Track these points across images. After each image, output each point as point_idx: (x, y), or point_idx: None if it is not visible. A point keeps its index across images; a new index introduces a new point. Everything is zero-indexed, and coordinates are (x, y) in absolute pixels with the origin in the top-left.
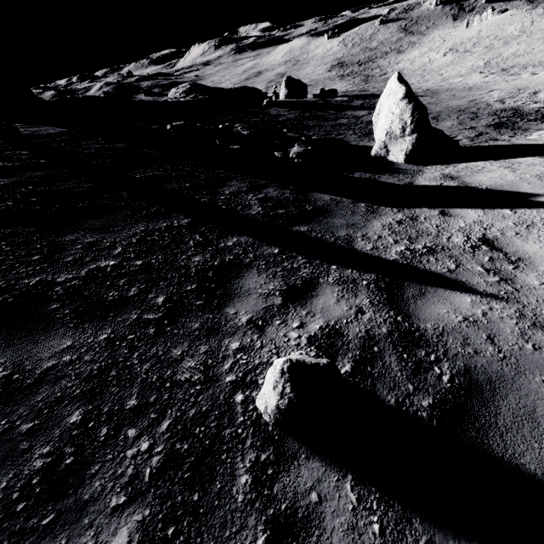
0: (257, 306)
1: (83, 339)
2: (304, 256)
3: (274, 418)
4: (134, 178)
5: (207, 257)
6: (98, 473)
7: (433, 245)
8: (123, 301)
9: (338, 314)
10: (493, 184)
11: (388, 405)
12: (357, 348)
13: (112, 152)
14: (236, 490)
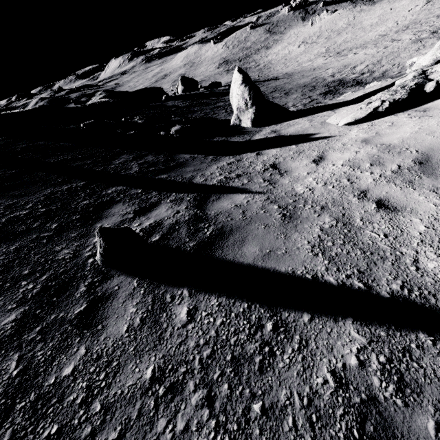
0: (117, 220)
1: (0, 250)
2: (157, 191)
3: (101, 261)
4: (49, 162)
5: (91, 201)
6: (2, 299)
7: (242, 172)
8: (29, 230)
9: (164, 216)
10: (294, 131)
11: (171, 249)
12: (166, 229)
13: (34, 148)
14: (77, 293)
